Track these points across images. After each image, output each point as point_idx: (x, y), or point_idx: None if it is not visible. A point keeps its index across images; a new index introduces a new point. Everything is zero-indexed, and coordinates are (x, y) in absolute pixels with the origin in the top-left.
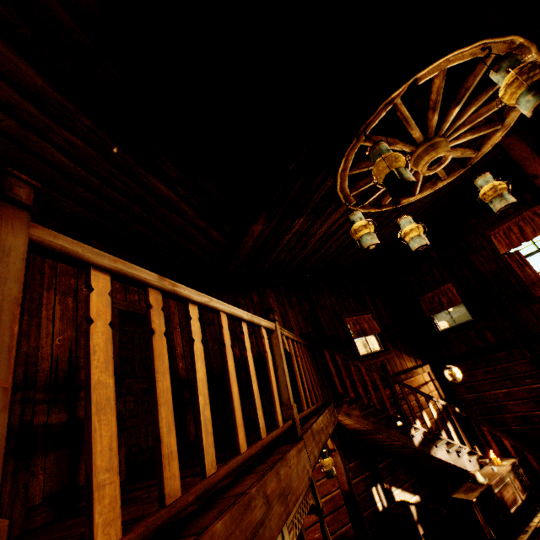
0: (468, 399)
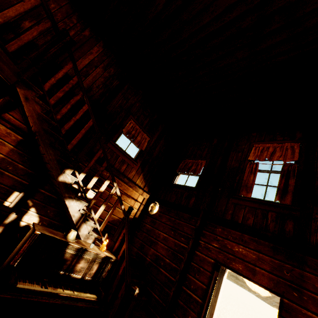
0: (146, 227)
